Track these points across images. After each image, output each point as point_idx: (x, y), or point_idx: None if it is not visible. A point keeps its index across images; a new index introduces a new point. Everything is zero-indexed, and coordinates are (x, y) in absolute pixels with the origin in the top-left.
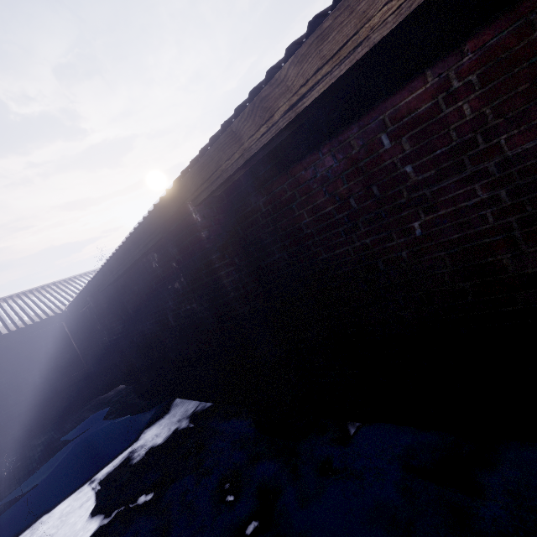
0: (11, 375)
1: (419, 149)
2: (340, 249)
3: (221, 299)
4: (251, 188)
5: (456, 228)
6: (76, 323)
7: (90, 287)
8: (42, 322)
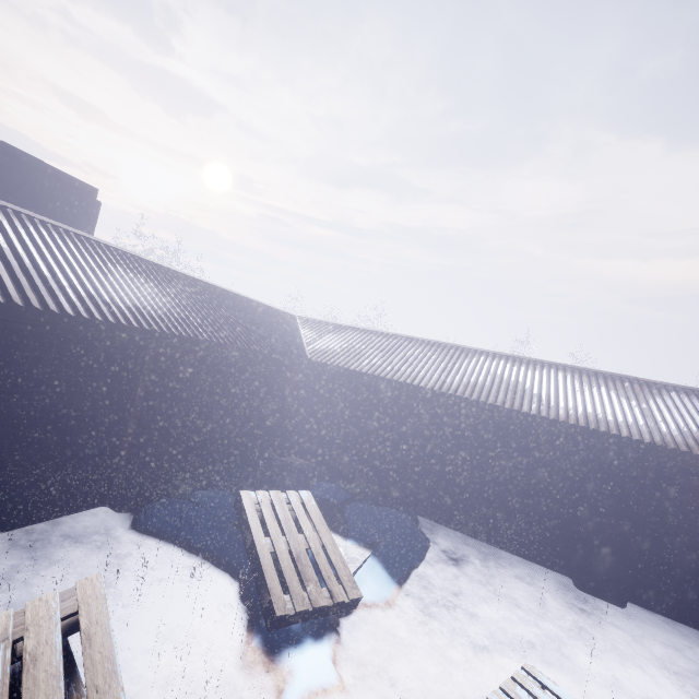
0: (249, 391)
1: None
2: None
3: (634, 509)
4: (682, 470)
5: None
6: (306, 375)
7: (420, 388)
8: (294, 358)
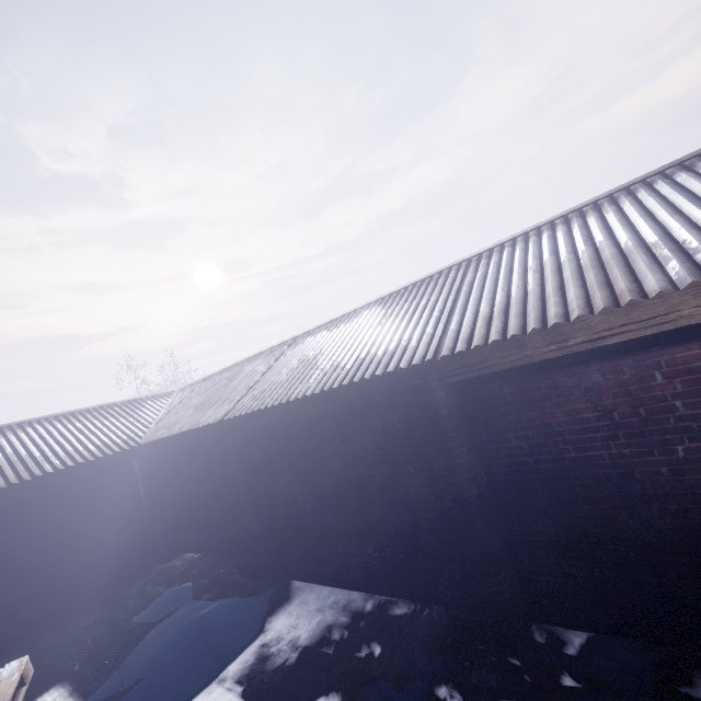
0: (62, 522)
1: (689, 391)
2: (593, 452)
3: (449, 478)
4: (498, 376)
5: None
6: (151, 462)
7: (213, 425)
8: (113, 456)
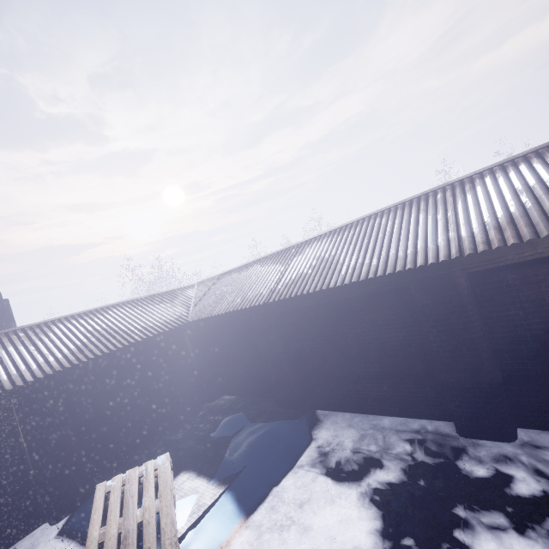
0: (147, 374)
1: None
2: None
3: (466, 336)
4: (503, 267)
5: None
6: (196, 334)
7: (257, 306)
8: (173, 329)
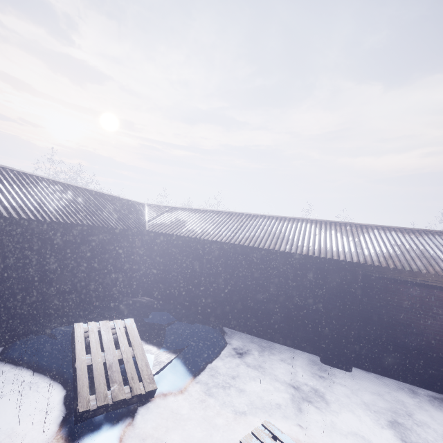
0: (102, 255)
1: (439, 306)
2: (401, 314)
3: (351, 306)
4: (379, 278)
5: (438, 328)
6: (147, 241)
7: (217, 242)
8: (135, 231)
